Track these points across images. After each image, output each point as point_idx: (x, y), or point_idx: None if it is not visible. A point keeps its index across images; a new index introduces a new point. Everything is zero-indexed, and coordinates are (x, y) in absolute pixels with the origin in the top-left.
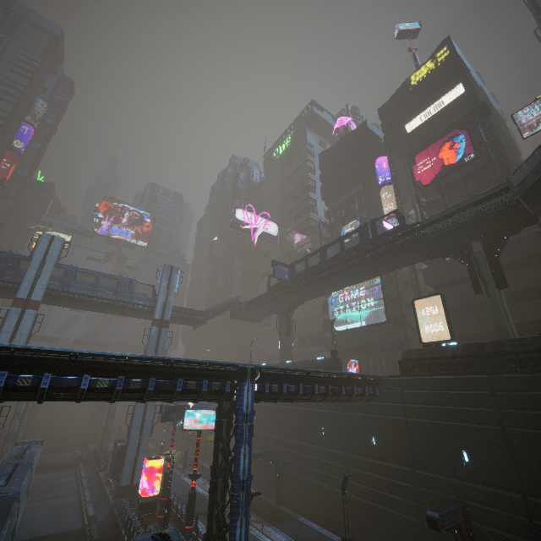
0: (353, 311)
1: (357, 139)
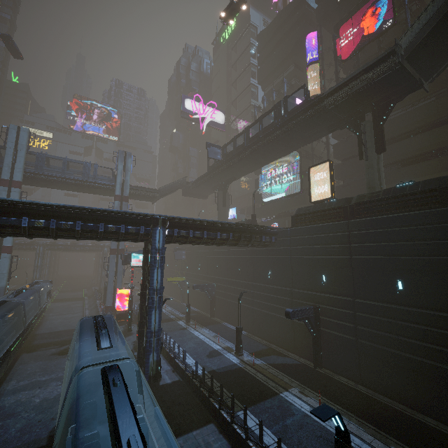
0: (277, 185)
1: (293, 14)
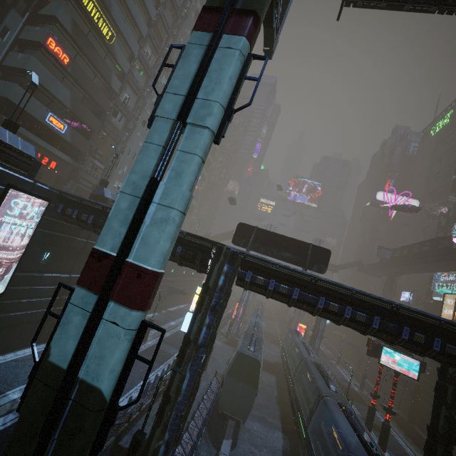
0: (447, 289)
1: None
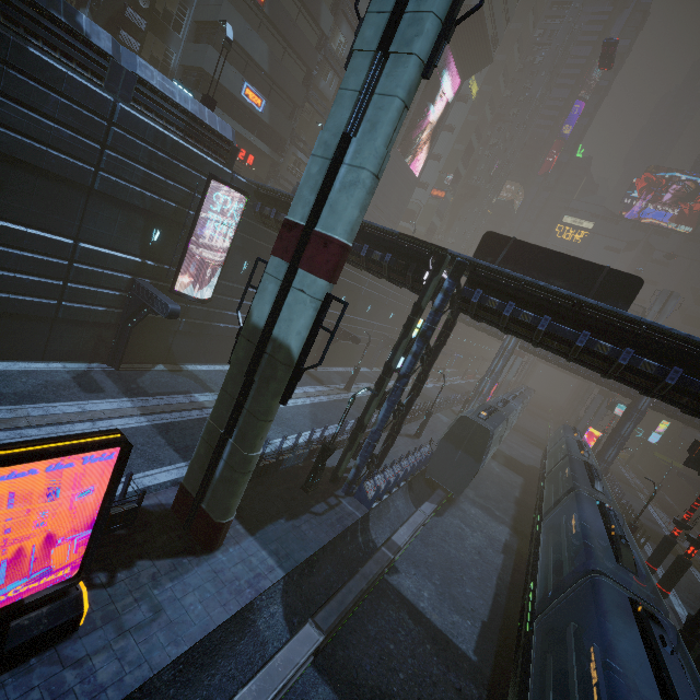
0: None
1: None
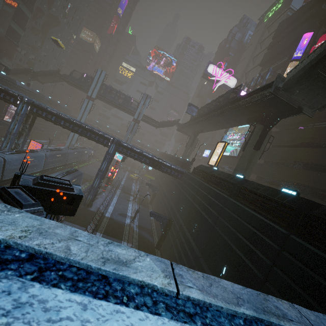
0: (229, 146)
1: (310, 10)
